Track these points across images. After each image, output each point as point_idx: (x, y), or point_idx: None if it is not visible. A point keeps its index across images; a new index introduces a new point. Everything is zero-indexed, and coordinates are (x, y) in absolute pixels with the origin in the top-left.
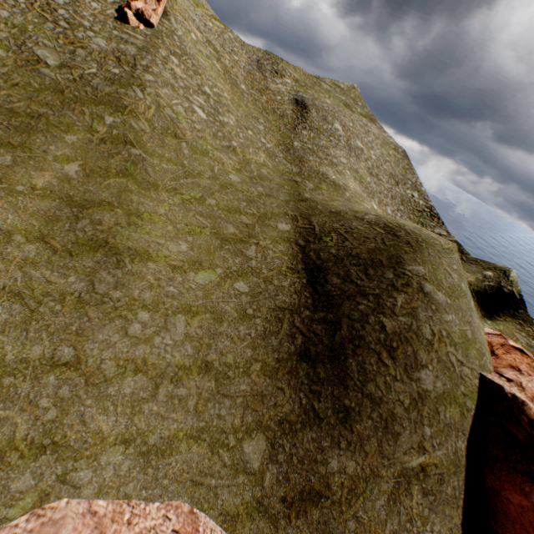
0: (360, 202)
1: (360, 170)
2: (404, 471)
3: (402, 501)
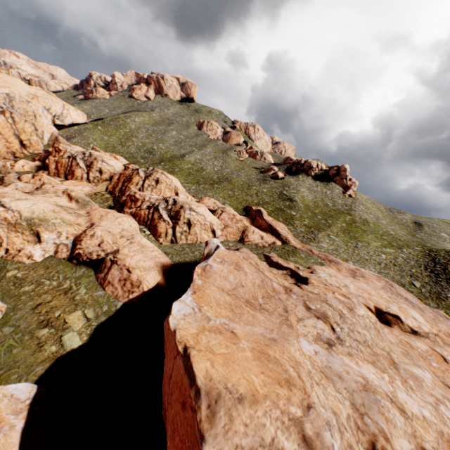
0: None
1: None
2: None
3: None
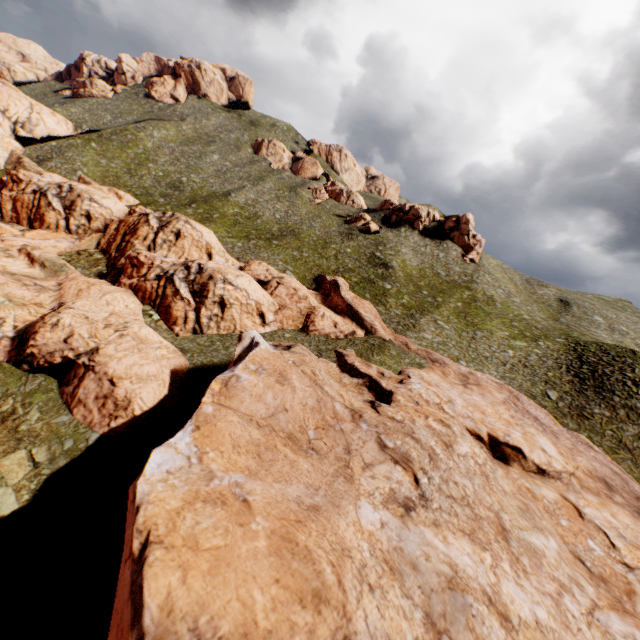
0: None
1: (625, 342)
2: None
3: None
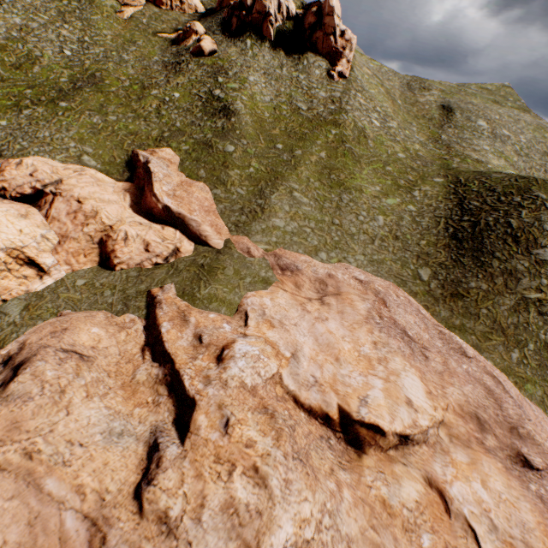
0: (502, 170)
1: (505, 152)
2: (523, 298)
3: (521, 312)
